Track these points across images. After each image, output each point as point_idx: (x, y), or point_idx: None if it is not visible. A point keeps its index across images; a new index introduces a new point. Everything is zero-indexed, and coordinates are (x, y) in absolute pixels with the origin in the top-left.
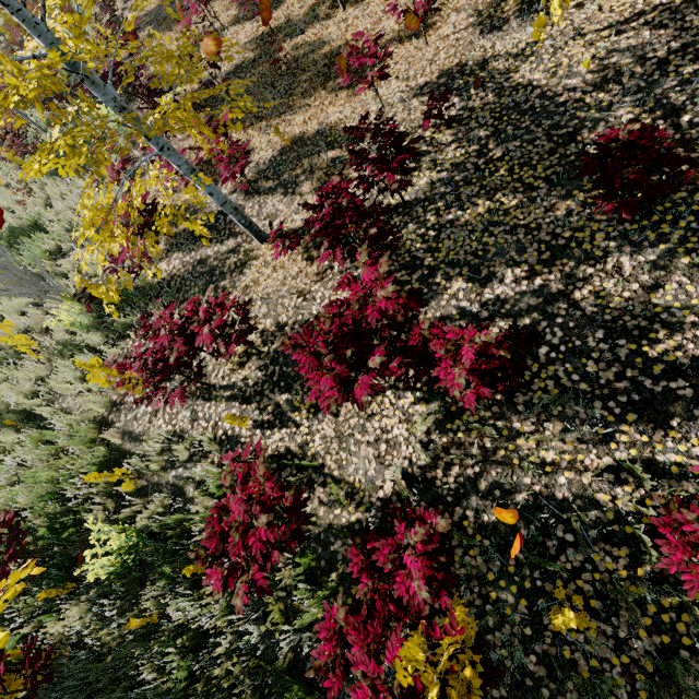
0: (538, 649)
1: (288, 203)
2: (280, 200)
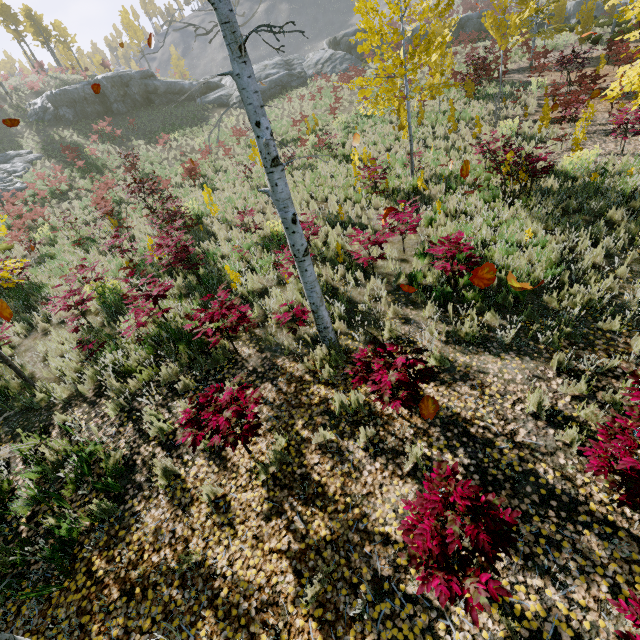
0: None
1: None
2: None
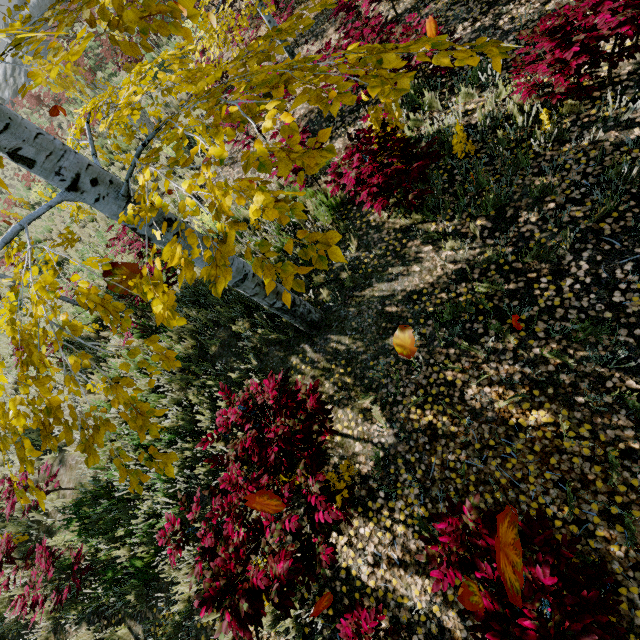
0: (451, 191)
1: (318, 44)
2: (312, 45)
